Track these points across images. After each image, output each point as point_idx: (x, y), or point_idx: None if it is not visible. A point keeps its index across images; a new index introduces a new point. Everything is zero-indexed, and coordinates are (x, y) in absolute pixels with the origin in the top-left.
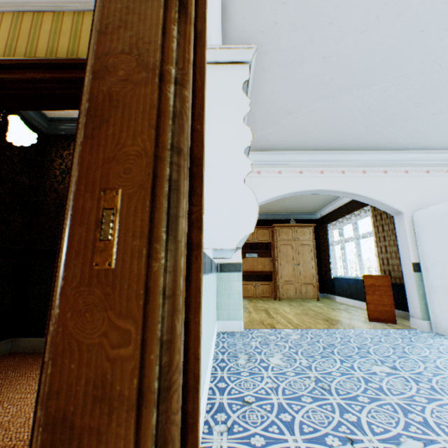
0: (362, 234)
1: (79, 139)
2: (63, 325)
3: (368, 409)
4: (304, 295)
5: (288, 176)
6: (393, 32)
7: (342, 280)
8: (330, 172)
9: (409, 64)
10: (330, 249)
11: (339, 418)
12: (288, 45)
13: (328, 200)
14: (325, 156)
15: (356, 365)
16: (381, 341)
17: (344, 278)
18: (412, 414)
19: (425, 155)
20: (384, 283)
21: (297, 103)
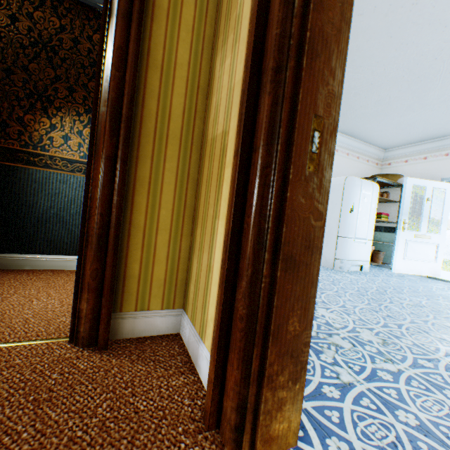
0: None
1: (290, 61)
2: (290, 204)
3: None
4: None
5: None
6: (376, 27)
7: None
8: None
9: (370, 60)
10: None
11: None
12: None
13: None
14: None
15: None
16: None
17: None
18: (316, 298)
19: (339, 137)
20: None
21: None
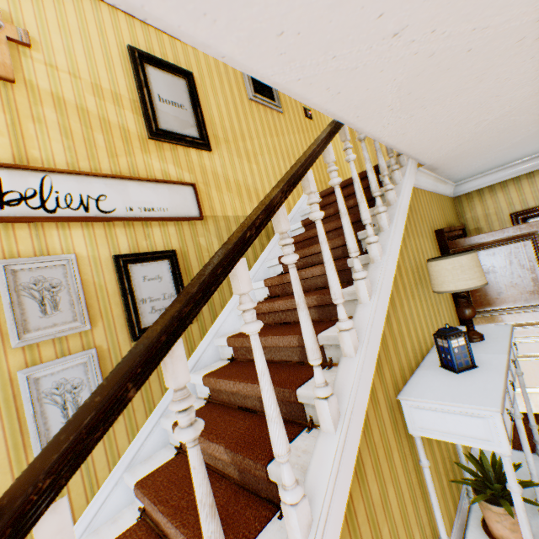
0: None
1: None
2: None
3: None
4: None
5: None
6: None
7: None
8: None
9: None
10: None
11: None
12: None
13: None
14: None
15: None
16: None
17: None
18: None
19: None
20: None
21: None
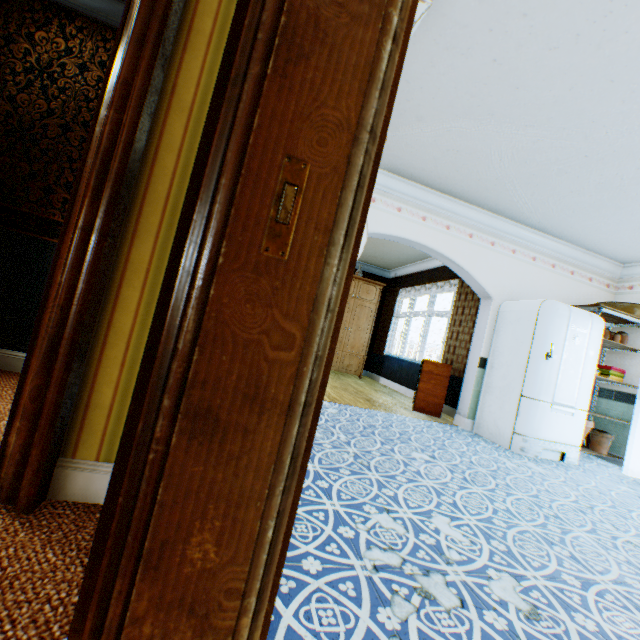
0: (436, 312)
1: (254, 66)
2: (217, 311)
3: (405, 487)
4: (346, 368)
5: (382, 210)
6: (584, 66)
7: (395, 360)
8: (433, 222)
9: (579, 118)
10: (393, 321)
11: (377, 492)
12: (460, 19)
13: (412, 258)
14: (435, 199)
15: (397, 449)
16: (424, 431)
17: (398, 358)
18: (445, 496)
19: (539, 239)
20: (443, 373)
21: (434, 110)
